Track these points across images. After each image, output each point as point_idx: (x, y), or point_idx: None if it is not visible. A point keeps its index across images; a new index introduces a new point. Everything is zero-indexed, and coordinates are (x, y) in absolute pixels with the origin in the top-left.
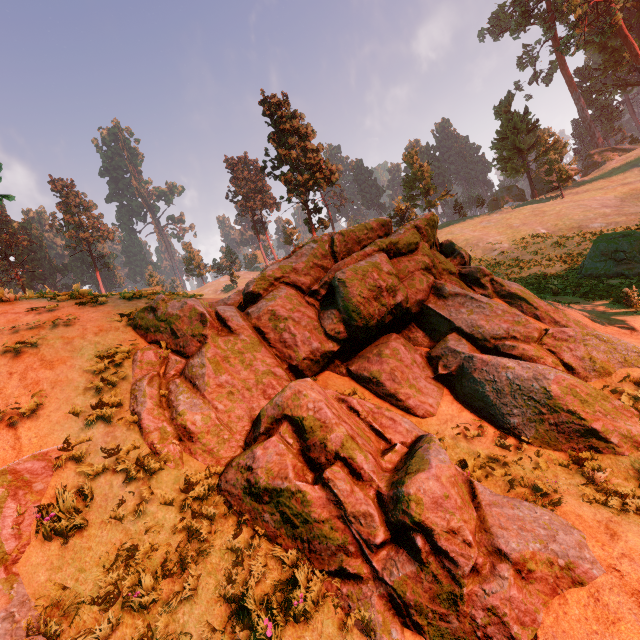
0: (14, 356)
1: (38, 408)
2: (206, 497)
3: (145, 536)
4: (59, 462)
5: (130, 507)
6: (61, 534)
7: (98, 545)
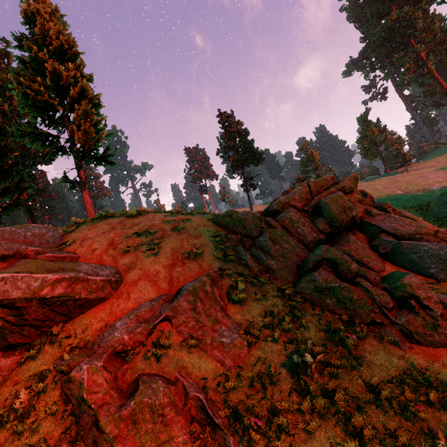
0: (177, 233)
1: (201, 254)
2: (292, 294)
3: (272, 307)
4: (221, 276)
5: (260, 296)
6: (239, 301)
7: (255, 308)
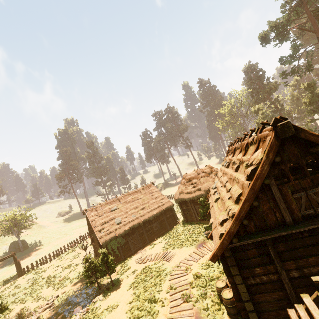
0: None
1: None
2: None
3: None
4: None
5: None
6: None
7: None
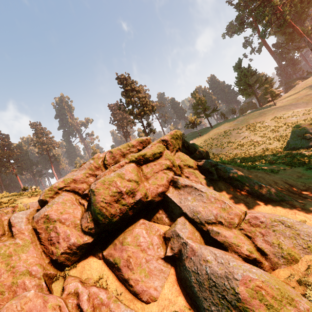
0: None
1: None
2: None
3: None
4: None
5: None
6: None
7: None
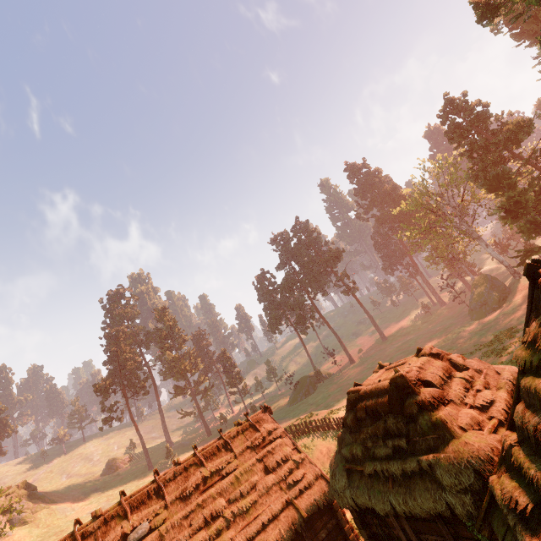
0: None
1: None
2: None
3: None
4: None
5: None
6: None
7: None
